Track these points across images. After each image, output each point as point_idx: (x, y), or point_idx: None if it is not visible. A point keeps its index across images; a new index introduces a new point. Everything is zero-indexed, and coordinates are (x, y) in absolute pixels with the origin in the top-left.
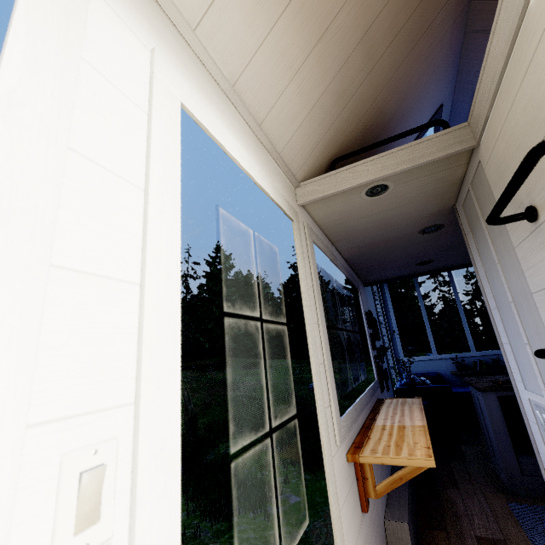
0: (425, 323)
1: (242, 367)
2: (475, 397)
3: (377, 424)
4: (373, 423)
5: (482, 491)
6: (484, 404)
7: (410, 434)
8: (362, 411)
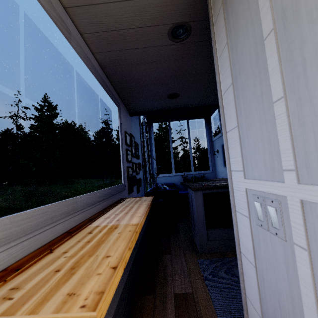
0: (171, 154)
1: (62, 183)
2: (190, 195)
3: (91, 225)
4: (86, 225)
5: (184, 253)
6: (195, 198)
7: (112, 239)
8: (71, 213)
